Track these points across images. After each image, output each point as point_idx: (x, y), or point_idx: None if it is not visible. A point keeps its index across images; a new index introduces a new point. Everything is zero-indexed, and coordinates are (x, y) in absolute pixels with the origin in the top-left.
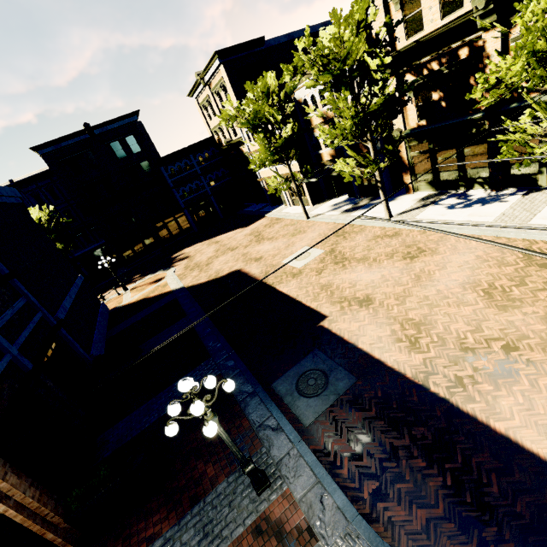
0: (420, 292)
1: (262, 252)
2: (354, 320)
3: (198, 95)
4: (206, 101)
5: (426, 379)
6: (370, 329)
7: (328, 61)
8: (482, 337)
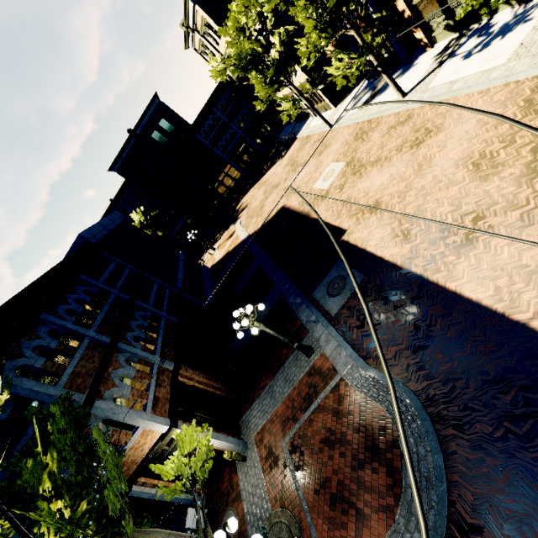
0: (419, 183)
1: (298, 182)
2: (365, 228)
3: (193, 43)
4: (201, 46)
5: (410, 263)
6: (376, 232)
7: None
8: (459, 214)
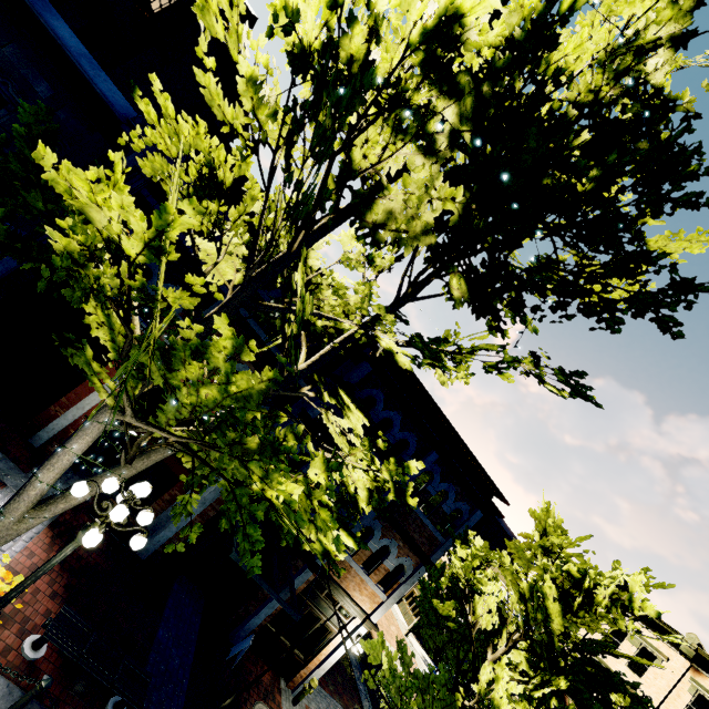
0: None
1: None
2: None
3: None
4: None
5: None
6: None
7: None
8: None
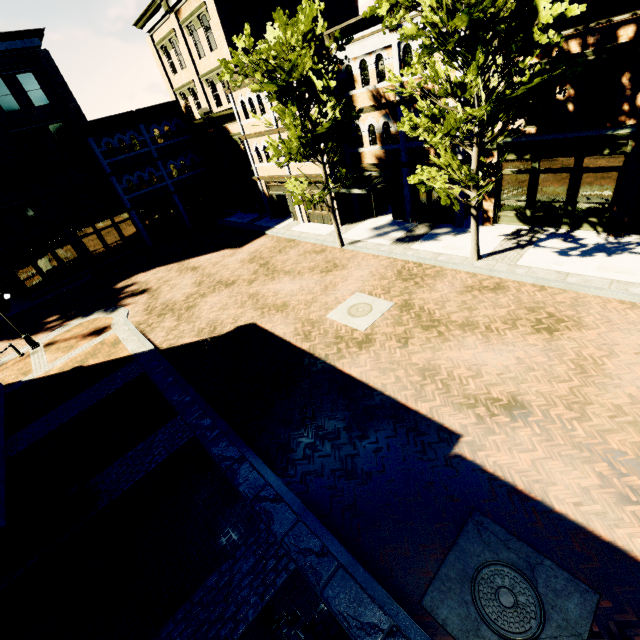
0: (603, 397)
1: (284, 295)
2: (516, 448)
3: (154, 27)
4: (168, 39)
5: None
6: (557, 469)
7: None
8: None
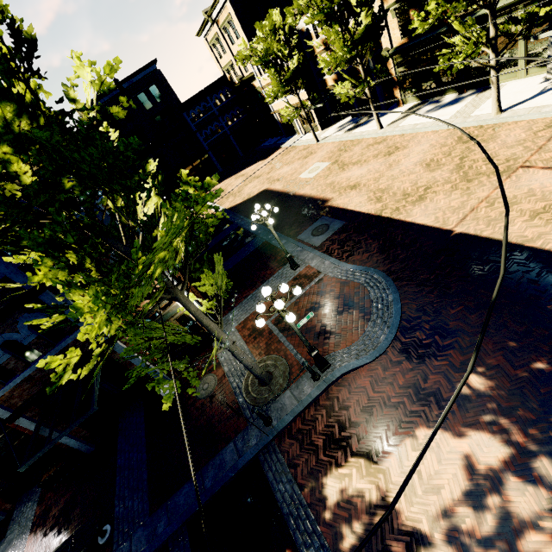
0: (389, 173)
1: (282, 174)
2: (346, 198)
3: (206, 33)
4: (215, 39)
5: (381, 212)
6: (356, 199)
7: (320, 2)
8: (416, 187)
